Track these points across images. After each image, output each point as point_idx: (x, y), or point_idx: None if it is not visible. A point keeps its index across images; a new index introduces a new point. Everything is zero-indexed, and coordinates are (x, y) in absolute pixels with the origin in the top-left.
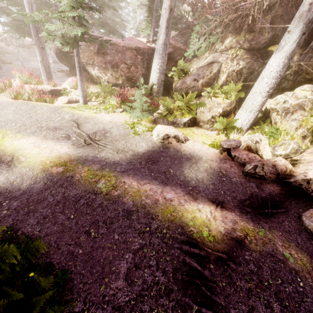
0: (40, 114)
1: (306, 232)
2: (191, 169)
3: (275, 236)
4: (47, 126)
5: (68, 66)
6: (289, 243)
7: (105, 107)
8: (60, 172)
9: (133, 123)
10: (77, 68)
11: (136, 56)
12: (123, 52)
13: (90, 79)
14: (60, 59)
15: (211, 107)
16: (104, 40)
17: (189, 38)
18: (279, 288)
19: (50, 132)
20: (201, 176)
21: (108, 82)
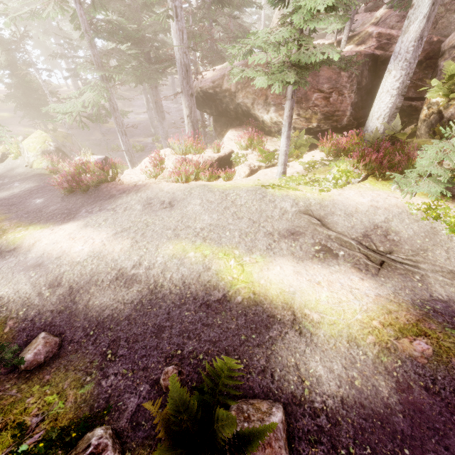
0: (244, 206)
1: None
2: None
3: None
4: (276, 231)
5: (211, 113)
6: None
7: (333, 178)
8: (431, 356)
9: (429, 208)
10: (287, 118)
11: (339, 74)
12: (314, 72)
13: (258, 129)
14: (199, 106)
15: None
16: (348, 58)
17: (444, 15)
18: None
19: (290, 242)
20: None
21: (295, 128)
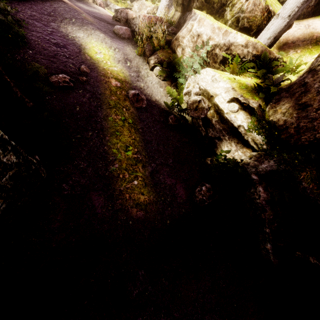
0: None
1: (112, 30)
2: (84, 6)
3: (88, 16)
4: None
5: None
6: (93, 20)
7: None
8: None
9: None
10: None
11: None
12: None
13: None
14: None
15: (141, 8)
16: None
17: None
18: (63, 8)
19: None
20: (86, 8)
21: None
